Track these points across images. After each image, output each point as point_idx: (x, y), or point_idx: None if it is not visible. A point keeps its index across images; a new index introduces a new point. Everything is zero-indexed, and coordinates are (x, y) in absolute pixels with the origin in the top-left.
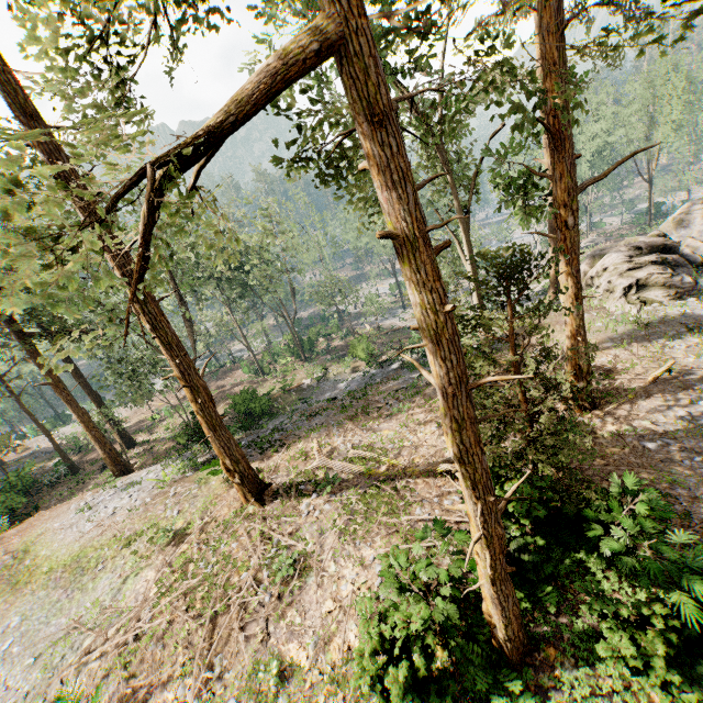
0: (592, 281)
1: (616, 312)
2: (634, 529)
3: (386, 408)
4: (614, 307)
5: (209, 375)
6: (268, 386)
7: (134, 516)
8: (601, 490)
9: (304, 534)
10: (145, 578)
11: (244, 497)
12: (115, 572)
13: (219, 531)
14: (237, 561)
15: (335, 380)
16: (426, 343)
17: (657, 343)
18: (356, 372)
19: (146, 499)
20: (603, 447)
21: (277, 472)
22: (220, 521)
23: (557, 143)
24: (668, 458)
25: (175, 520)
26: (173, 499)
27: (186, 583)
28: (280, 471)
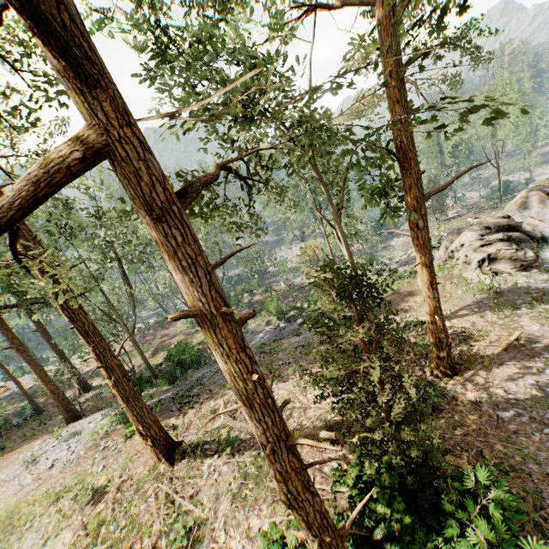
0: (453, 254)
1: (473, 281)
2: (481, 540)
3: (285, 365)
4: (471, 276)
5: (157, 324)
6: (200, 336)
7: (67, 470)
8: (456, 474)
9: (203, 497)
10: (63, 539)
11: (156, 456)
12: (40, 531)
13: (131, 491)
14: (142, 525)
15: (252, 332)
16: (238, 406)
17: (507, 311)
18: (269, 325)
19: (80, 452)
20: (463, 415)
21: (189, 430)
22: (135, 479)
23: (400, 165)
24: (520, 429)
25: (96, 478)
26: (101, 453)
27: (95, 548)
28: (191, 429)
